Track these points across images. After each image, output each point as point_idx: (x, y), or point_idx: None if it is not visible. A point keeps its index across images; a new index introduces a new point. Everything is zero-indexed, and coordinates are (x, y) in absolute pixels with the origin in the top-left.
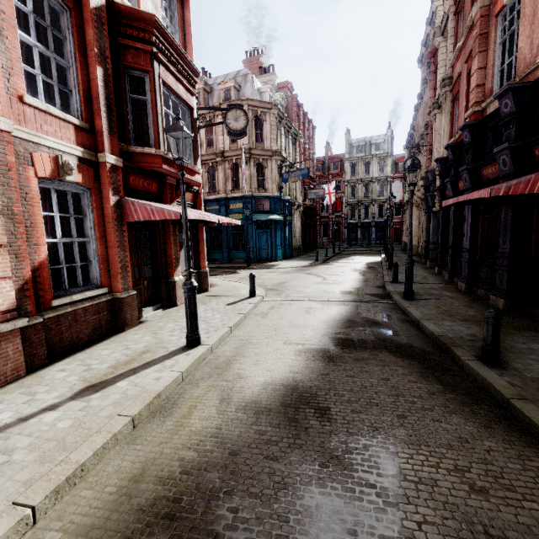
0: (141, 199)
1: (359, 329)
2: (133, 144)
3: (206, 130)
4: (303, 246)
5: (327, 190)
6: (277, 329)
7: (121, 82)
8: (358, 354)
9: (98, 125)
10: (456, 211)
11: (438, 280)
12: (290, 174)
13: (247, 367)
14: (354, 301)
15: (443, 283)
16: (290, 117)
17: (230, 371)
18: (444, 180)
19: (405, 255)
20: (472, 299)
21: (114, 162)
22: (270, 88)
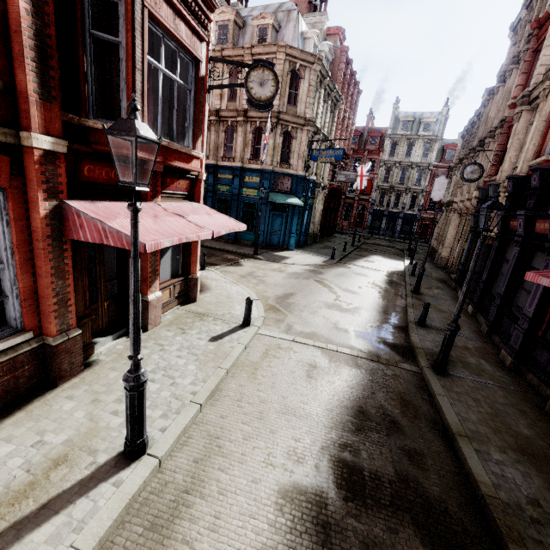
0: (102, 196)
1: (372, 440)
2: (93, 113)
3: (230, 78)
4: (320, 232)
5: (359, 172)
6: (263, 416)
7: (75, 5)
8: (368, 523)
9: (20, 81)
10: (521, 255)
11: (473, 331)
12: (321, 152)
13: (197, 537)
14: (370, 359)
15: (479, 339)
16: (335, 76)
17: (168, 547)
18: (512, 205)
19: (431, 266)
20: (520, 389)
21: (51, 146)
22: (317, 34)
